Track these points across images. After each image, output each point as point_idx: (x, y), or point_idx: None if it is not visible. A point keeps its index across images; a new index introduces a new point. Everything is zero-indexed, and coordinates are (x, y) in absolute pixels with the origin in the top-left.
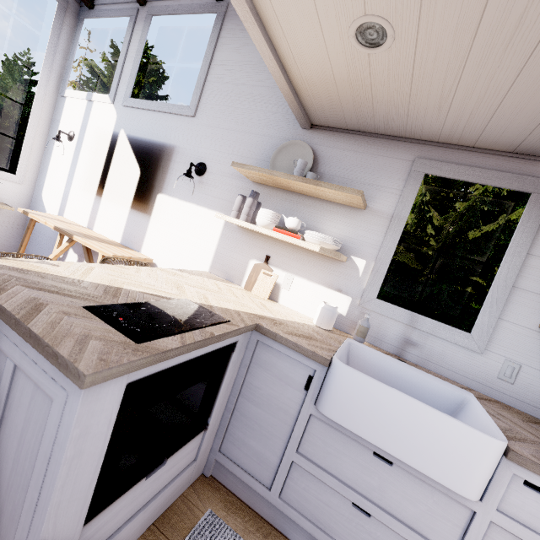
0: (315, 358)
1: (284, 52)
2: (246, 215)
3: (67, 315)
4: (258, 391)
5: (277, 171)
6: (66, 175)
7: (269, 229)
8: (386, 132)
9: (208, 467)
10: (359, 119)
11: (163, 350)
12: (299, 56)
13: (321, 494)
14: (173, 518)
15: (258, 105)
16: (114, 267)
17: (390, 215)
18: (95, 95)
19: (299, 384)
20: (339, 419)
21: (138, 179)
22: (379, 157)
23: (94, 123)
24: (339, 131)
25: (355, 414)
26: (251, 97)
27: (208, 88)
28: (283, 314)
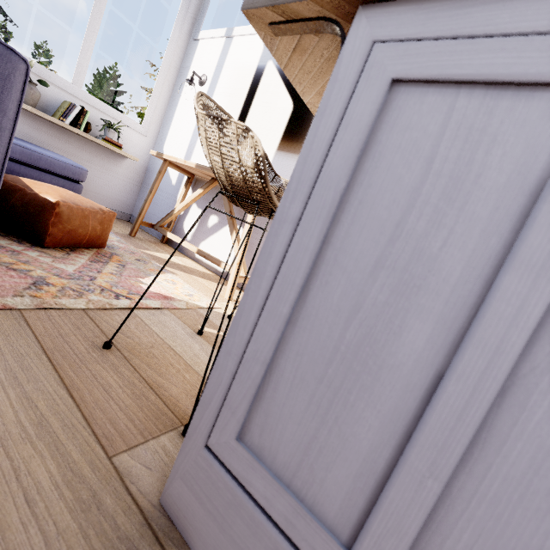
0: None
1: None
2: None
3: None
4: None
5: None
6: (193, 123)
7: None
8: None
9: None
10: None
11: None
12: None
13: None
14: None
15: None
16: None
17: None
18: (237, 29)
19: None
20: None
21: (290, 114)
22: None
23: (233, 61)
24: None
25: None
26: None
27: None
28: None
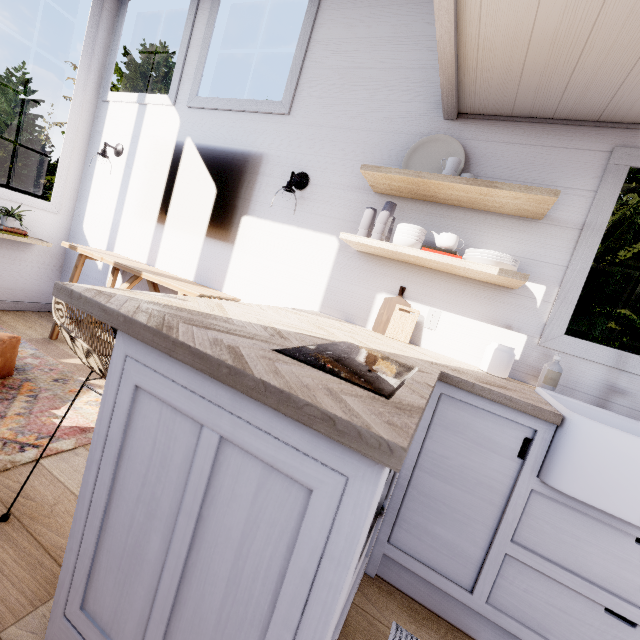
0: (539, 413)
1: (469, 0)
2: (381, 234)
3: (273, 361)
4: (445, 461)
5: (428, 173)
6: (114, 199)
7: (421, 250)
8: (572, 115)
9: (374, 563)
10: (537, 98)
11: (421, 407)
12: (489, 5)
13: (553, 597)
14: (356, 638)
15: (379, 93)
16: (237, 304)
17: (578, 225)
18: (150, 97)
19: (510, 450)
20: (586, 496)
21: (214, 199)
22: (559, 149)
23: (150, 132)
24: (499, 119)
25: (613, 488)
26: (369, 84)
27: (307, 76)
28: (443, 359)
